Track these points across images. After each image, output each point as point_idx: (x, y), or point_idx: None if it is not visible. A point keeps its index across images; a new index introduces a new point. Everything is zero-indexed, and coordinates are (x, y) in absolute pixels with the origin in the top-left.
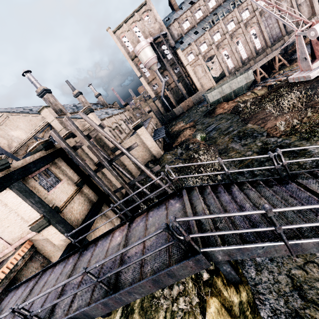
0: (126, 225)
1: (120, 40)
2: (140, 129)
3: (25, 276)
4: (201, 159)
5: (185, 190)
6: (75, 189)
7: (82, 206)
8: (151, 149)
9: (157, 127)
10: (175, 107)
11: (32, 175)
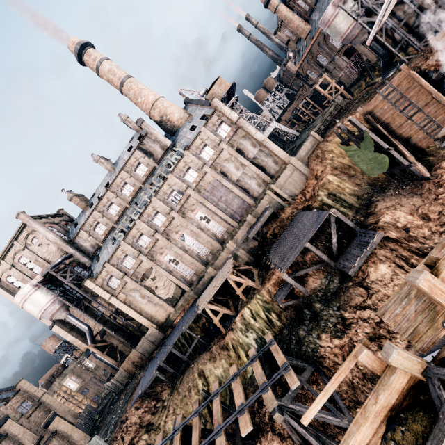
0: None
1: (5, 282)
2: None
3: None
4: None
5: None
6: None
7: None
8: None
9: None
10: (127, 355)
11: None
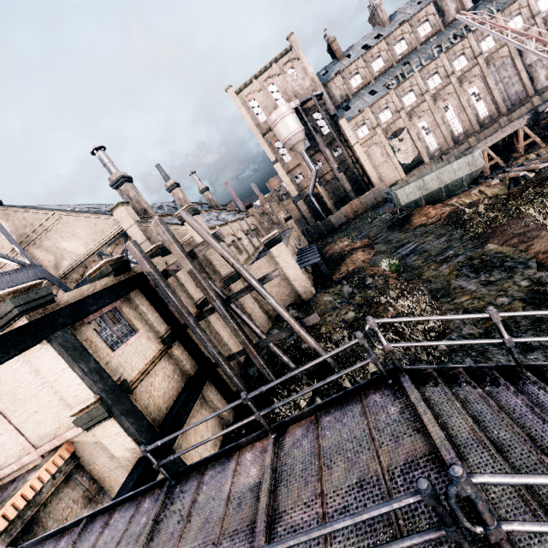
0: (269, 441)
1: (247, 104)
2: (277, 246)
3: (52, 517)
4: (394, 306)
5: (406, 375)
6: (158, 348)
7: (169, 382)
8: (295, 282)
9: (301, 245)
10: (331, 213)
11: (88, 318)
